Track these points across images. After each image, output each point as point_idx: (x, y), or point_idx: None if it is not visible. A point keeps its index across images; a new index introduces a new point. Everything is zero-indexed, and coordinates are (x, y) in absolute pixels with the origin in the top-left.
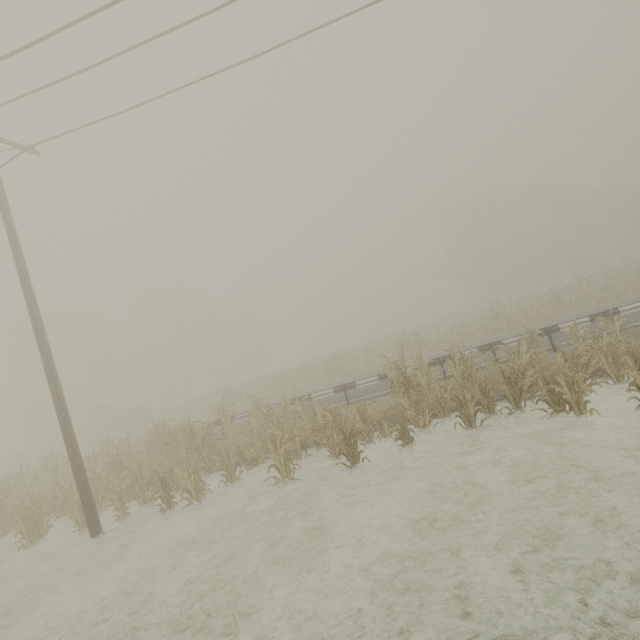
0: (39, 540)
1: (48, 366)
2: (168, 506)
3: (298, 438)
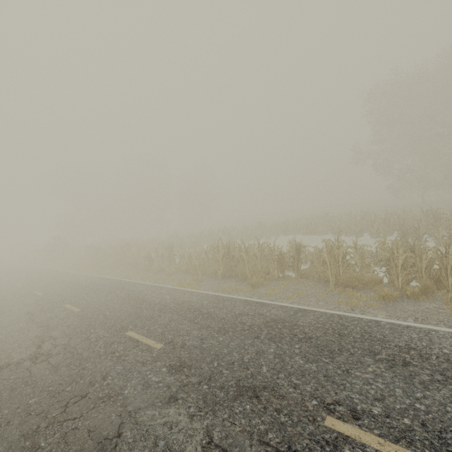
0: None
1: None
2: None
3: None
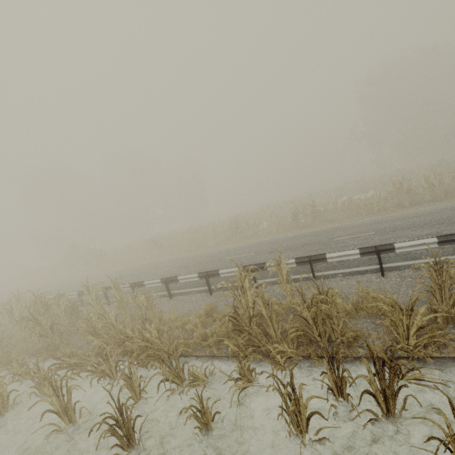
0: None
1: None
2: None
3: (112, 357)
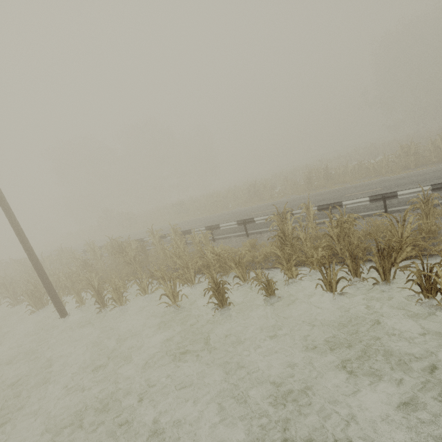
0: (43, 308)
1: (4, 209)
2: (103, 305)
3: (192, 270)
